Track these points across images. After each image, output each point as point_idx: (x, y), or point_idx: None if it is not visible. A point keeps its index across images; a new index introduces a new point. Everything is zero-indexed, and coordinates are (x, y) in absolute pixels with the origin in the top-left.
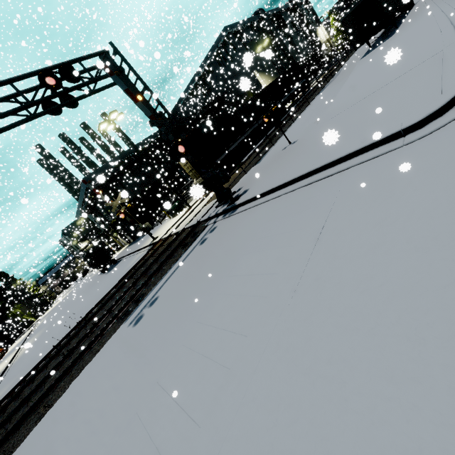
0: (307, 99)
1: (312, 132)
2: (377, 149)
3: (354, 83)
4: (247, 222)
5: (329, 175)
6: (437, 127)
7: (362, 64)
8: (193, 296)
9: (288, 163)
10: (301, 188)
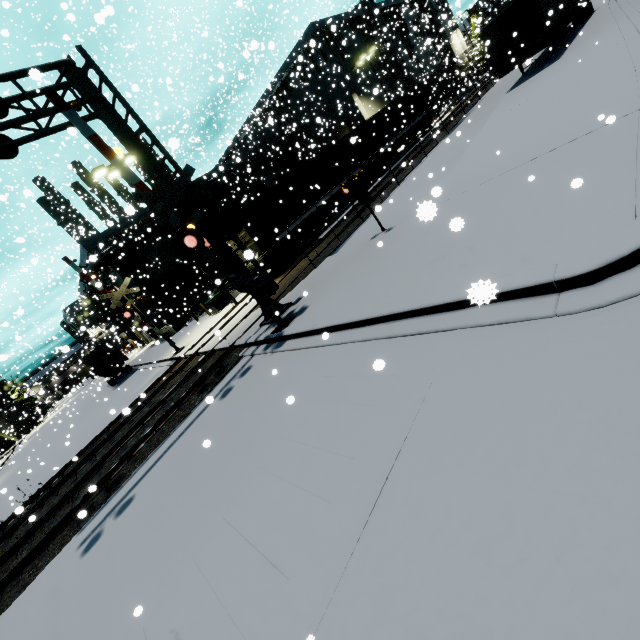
0: (424, 146)
1: (416, 219)
2: (507, 305)
3: (491, 137)
4: (287, 383)
5: (423, 332)
6: (624, 296)
7: (508, 102)
8: (167, 535)
9: (371, 274)
10: (378, 340)
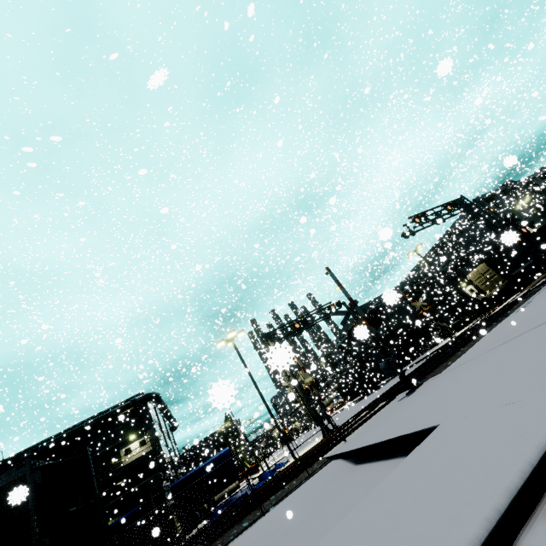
0: None
1: None
2: None
3: None
4: None
5: None
6: None
7: None
8: None
9: None
10: None
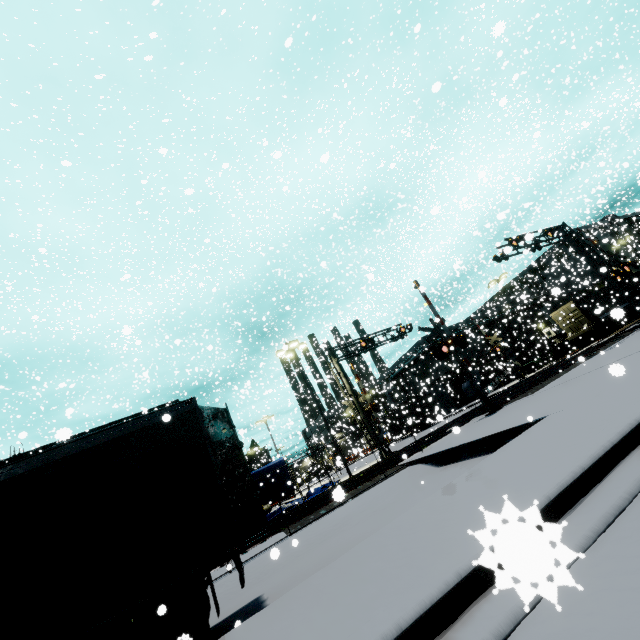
0: None
1: None
2: None
3: None
4: None
5: None
6: None
7: None
8: None
9: None
10: None
